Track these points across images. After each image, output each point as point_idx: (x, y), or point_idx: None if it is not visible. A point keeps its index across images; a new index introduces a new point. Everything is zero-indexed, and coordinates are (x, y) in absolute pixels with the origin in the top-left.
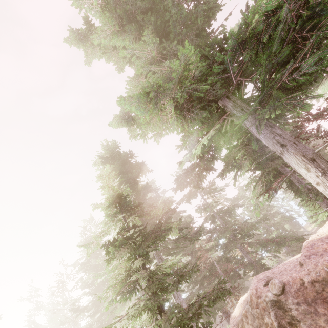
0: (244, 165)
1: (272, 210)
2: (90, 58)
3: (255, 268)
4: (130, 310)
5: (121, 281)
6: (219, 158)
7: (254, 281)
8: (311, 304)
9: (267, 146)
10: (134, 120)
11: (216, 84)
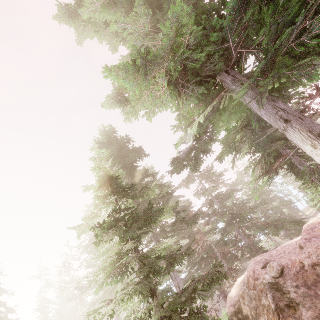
0: (243, 148)
1: (271, 195)
2: (82, 37)
3: (253, 251)
4: (118, 294)
5: (112, 264)
6: (217, 140)
7: (252, 263)
8: (312, 287)
9: (269, 123)
10: (127, 101)
11: (214, 56)
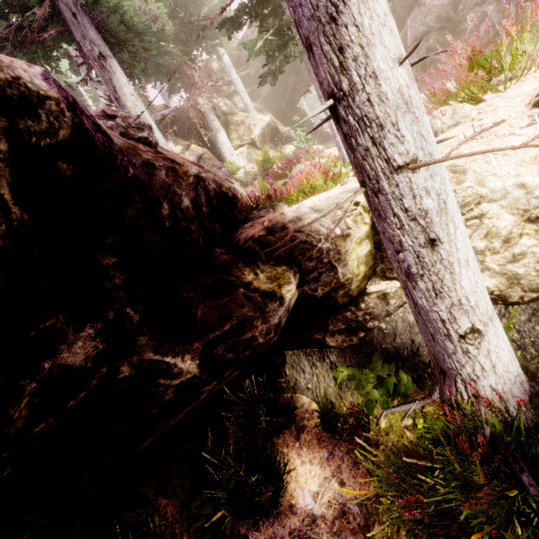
0: None
1: None
2: None
3: None
4: None
5: None
6: None
7: None
8: None
9: (93, 38)
10: None
11: None
